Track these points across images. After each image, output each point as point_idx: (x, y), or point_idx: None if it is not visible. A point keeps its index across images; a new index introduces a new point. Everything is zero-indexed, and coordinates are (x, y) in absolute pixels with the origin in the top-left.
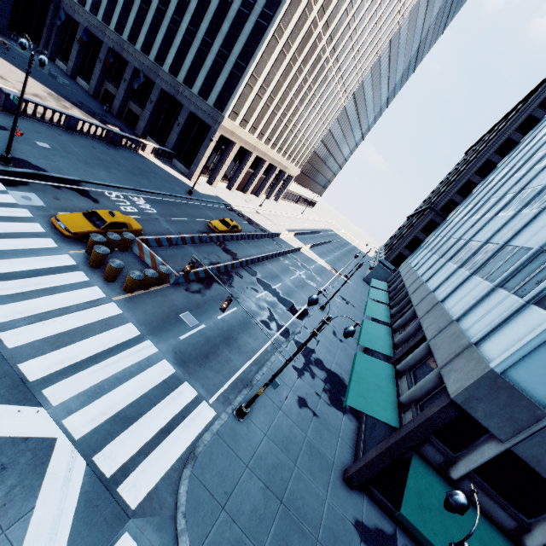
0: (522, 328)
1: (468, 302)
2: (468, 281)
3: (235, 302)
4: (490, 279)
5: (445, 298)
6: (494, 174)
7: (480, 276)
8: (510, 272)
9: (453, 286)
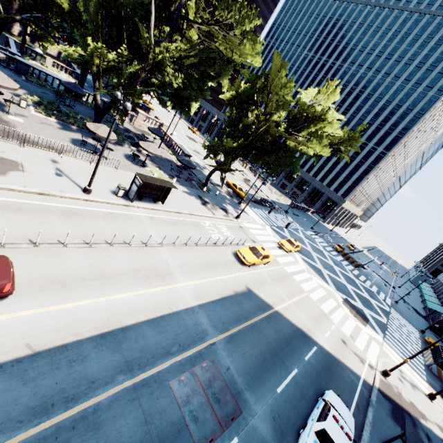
0: None
1: None
2: None
3: (373, 276)
4: None
5: None
6: None
7: None
8: None
9: None
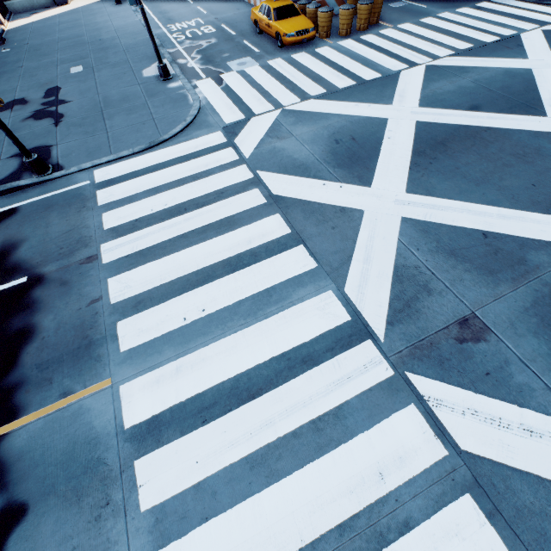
0: None
1: None
2: None
3: None
4: None
5: None
6: None
7: None
8: None
9: None
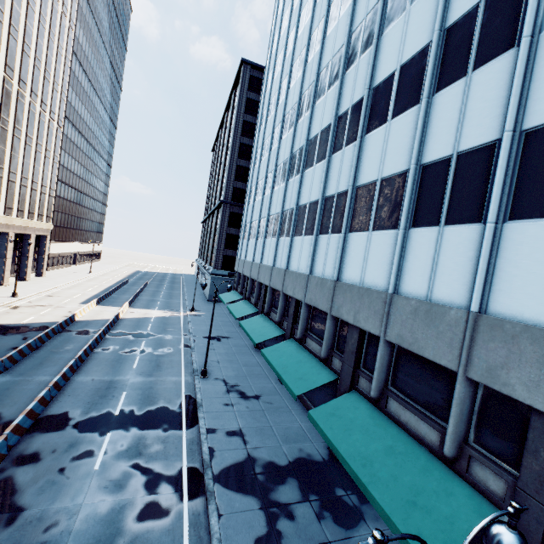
0: (543, 256)
1: (382, 263)
2: (350, 242)
3: None
4: (381, 226)
5: (338, 273)
6: (258, 149)
7: (361, 230)
8: (408, 206)
9: (332, 256)
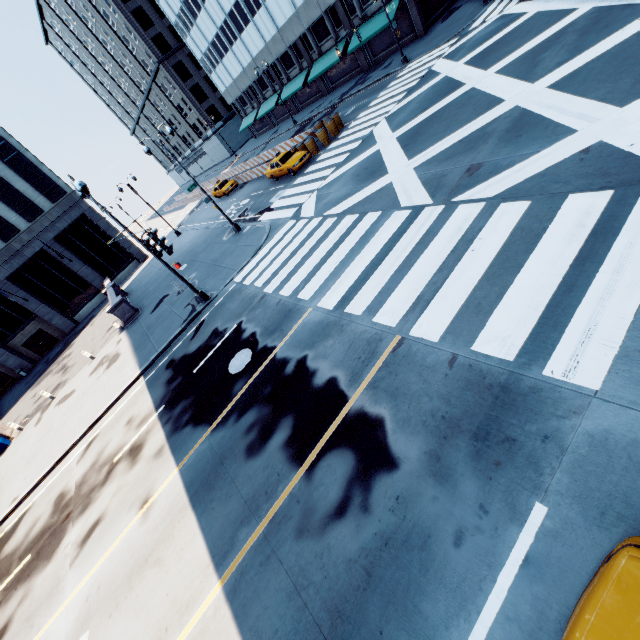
0: None
1: None
2: None
3: None
4: None
5: None
6: None
7: None
8: None
9: None
